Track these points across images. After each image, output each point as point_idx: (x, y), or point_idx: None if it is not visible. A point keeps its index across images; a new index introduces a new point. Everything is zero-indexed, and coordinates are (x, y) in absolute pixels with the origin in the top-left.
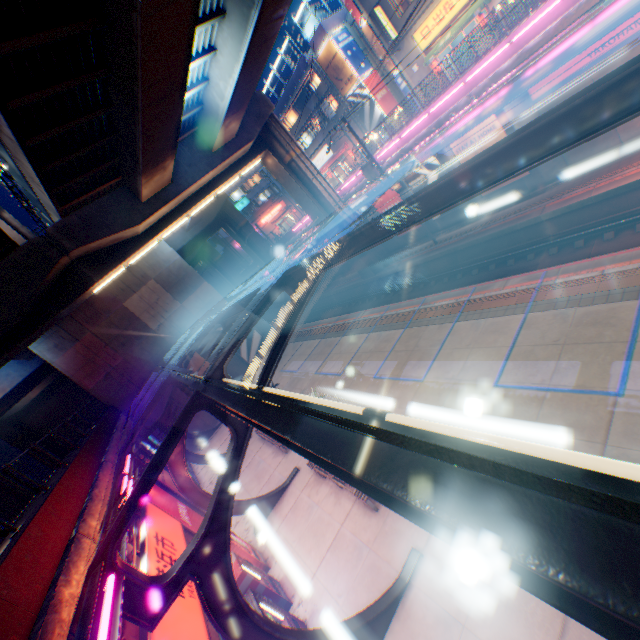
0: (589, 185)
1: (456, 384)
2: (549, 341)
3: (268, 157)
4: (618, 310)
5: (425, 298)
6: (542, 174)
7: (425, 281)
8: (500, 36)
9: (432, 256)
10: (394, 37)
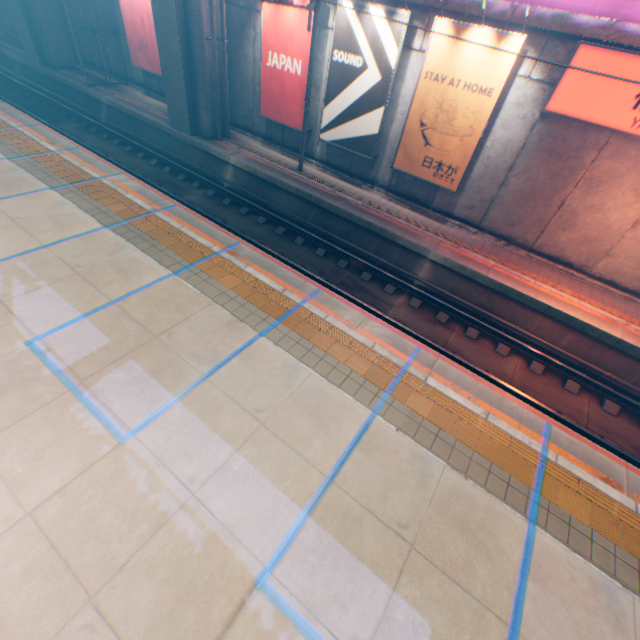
0: (490, 260)
1: (188, 513)
2: (393, 518)
3: None
4: (502, 523)
5: (241, 244)
6: (460, 204)
7: (255, 209)
8: None
9: (287, 184)
10: None
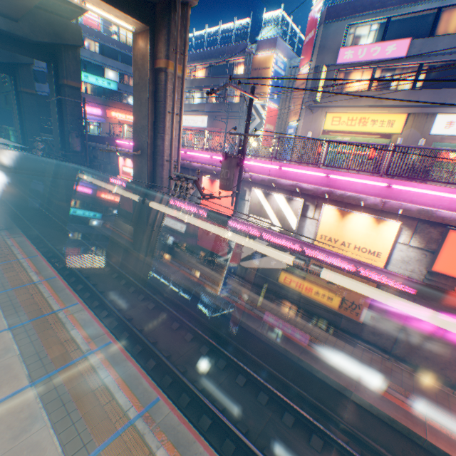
0: (418, 404)
1: None
2: None
3: (144, 37)
4: None
5: (160, 399)
6: (366, 328)
7: (185, 322)
8: (372, 175)
9: (213, 302)
10: (318, 99)
